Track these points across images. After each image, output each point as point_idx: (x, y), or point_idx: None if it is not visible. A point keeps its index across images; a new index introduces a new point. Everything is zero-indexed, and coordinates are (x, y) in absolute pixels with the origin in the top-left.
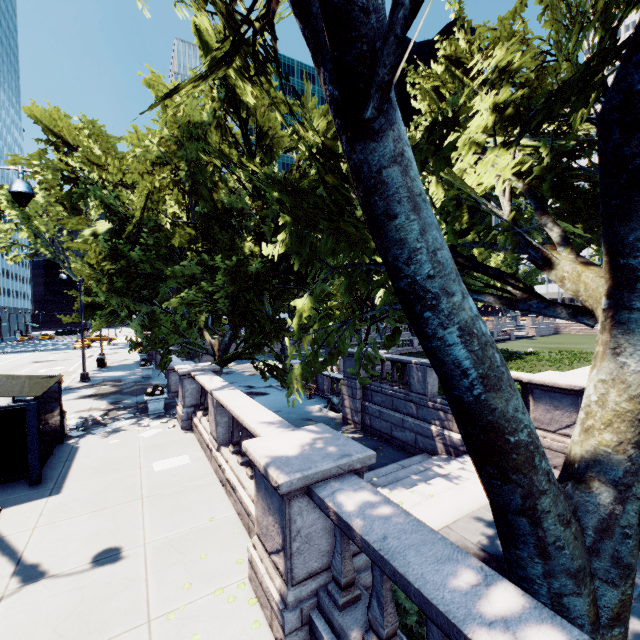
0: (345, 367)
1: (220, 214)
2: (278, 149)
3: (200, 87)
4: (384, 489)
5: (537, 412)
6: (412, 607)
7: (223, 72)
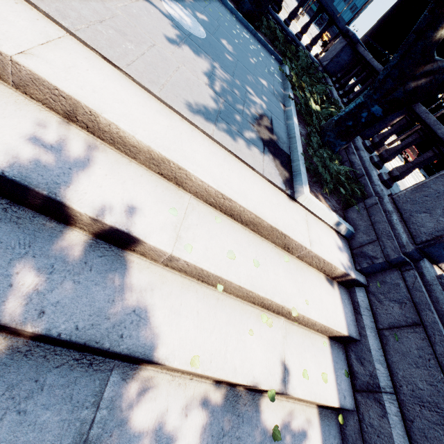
0: None
1: None
2: None
3: None
4: (163, 344)
5: None
6: (349, 184)
7: None
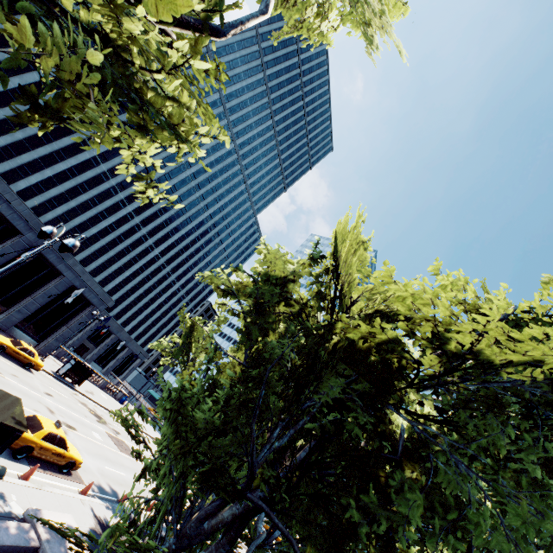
0: None
1: (265, 361)
2: (347, 298)
3: (147, 153)
4: None
5: None
6: None
7: (177, 146)
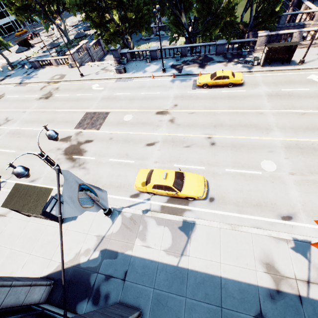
0: (252, 25)
1: None
2: None
3: None
4: None
5: (317, 18)
6: None
7: None
